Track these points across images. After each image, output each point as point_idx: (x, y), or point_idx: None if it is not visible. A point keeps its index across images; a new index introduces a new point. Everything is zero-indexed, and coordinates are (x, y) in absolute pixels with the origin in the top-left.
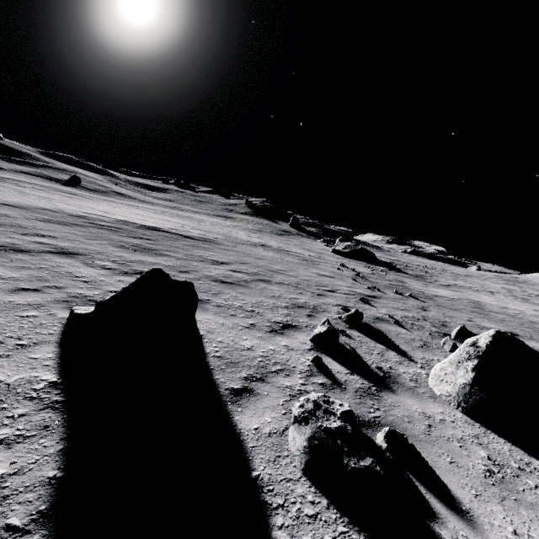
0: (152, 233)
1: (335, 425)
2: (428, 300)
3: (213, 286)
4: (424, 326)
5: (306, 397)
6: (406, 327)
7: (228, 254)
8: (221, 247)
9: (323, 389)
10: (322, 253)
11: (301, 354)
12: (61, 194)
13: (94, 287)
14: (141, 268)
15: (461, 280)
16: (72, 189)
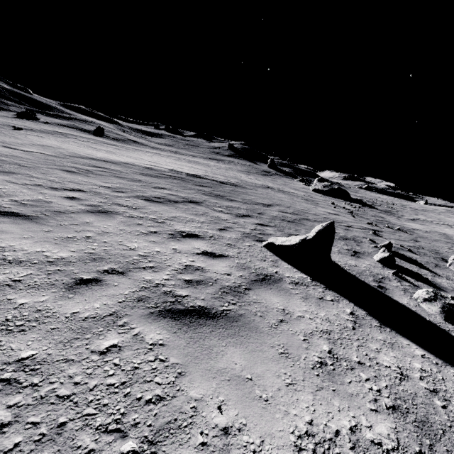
0: (201, 181)
1: (453, 302)
2: (412, 233)
3: (287, 224)
4: (426, 253)
5: (425, 290)
6: (416, 253)
7: (261, 197)
8: (249, 191)
9: (413, 288)
10: (307, 192)
11: (382, 270)
12: (109, 146)
13: (242, 227)
14: (238, 212)
15: (421, 214)
16: (103, 139)
